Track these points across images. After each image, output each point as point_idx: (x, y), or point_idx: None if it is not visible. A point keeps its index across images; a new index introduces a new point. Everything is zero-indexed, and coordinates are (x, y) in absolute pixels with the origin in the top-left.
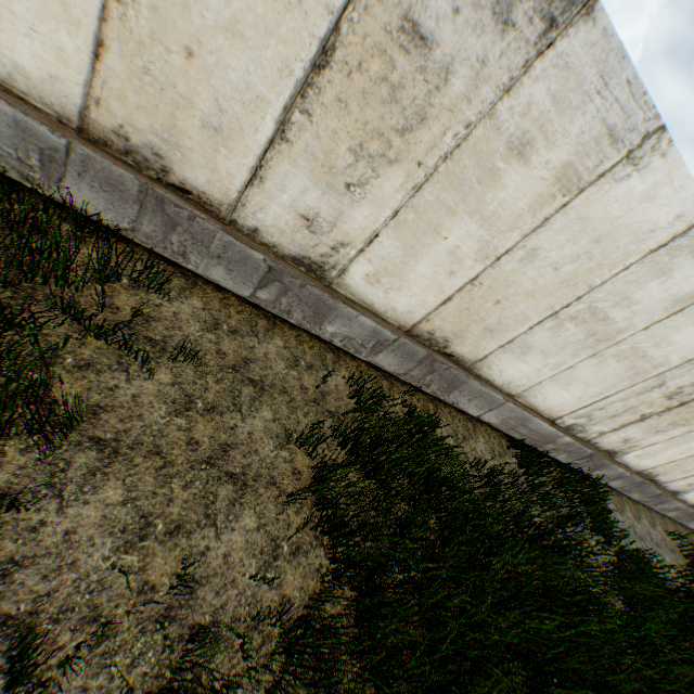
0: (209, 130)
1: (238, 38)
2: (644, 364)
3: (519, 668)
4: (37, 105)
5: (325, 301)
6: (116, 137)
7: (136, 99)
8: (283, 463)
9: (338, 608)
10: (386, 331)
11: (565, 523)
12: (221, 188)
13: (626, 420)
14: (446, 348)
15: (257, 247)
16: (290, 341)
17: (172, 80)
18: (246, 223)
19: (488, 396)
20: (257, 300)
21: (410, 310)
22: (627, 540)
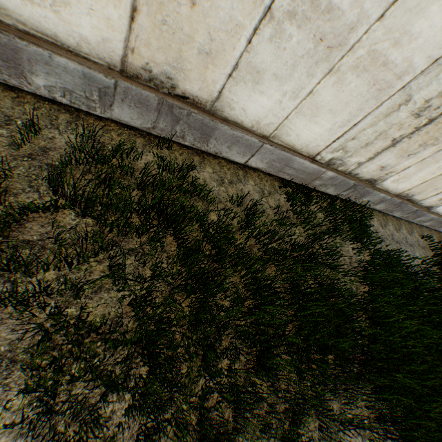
0: None
1: None
2: (388, 76)
3: (215, 357)
4: None
5: (0, 41)
6: None
7: None
8: None
9: (21, 333)
10: (97, 74)
11: (321, 237)
12: None
13: (379, 147)
14: (175, 89)
15: None
16: (3, 102)
17: None
18: None
19: (244, 140)
20: None
21: (103, 38)
22: (384, 245)
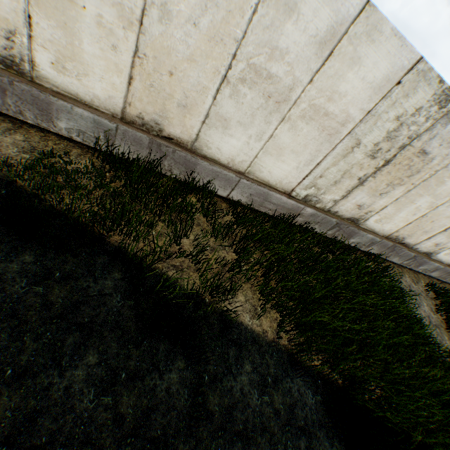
0: (423, 232)
1: (447, 217)
2: None
3: None
4: (379, 234)
5: (425, 261)
6: (394, 236)
7: (408, 230)
8: (437, 319)
9: None
10: (441, 266)
11: None
12: (415, 241)
13: None
14: None
15: (413, 252)
16: (406, 273)
17: (422, 226)
18: (415, 247)
19: None
20: (401, 264)
21: None
22: None
